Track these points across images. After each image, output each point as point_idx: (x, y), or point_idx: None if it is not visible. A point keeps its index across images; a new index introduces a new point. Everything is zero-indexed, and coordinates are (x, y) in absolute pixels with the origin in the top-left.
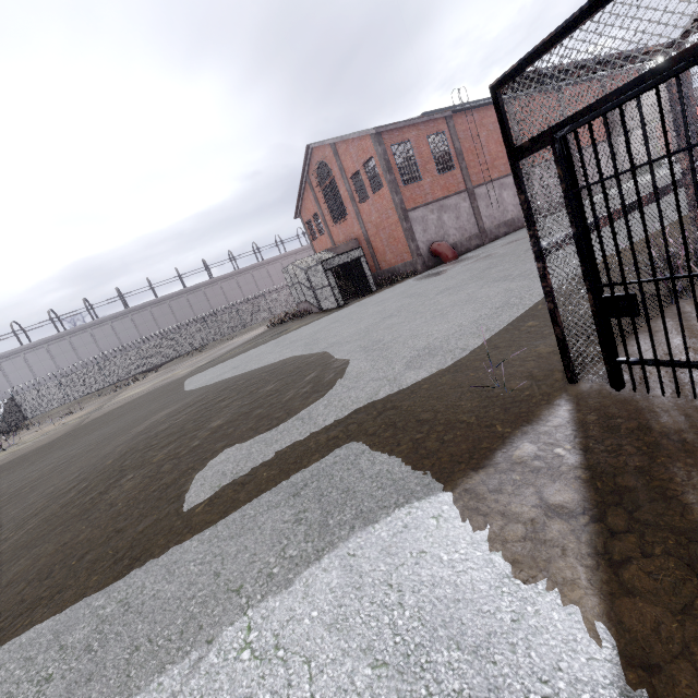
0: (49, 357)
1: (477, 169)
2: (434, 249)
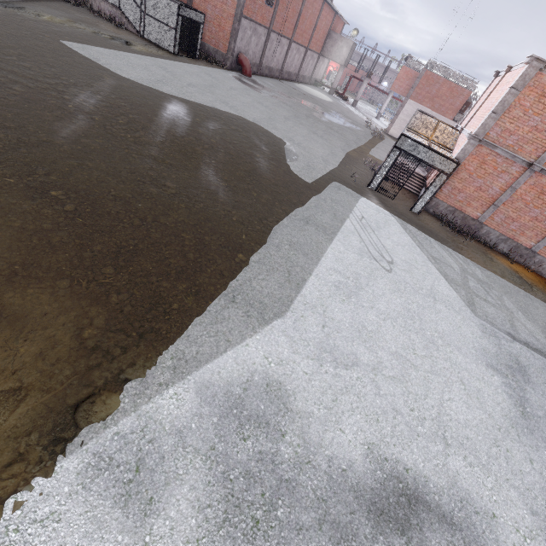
0: None
1: (278, 19)
2: (242, 59)
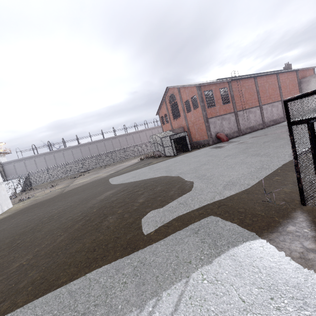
0: (44, 160)
1: (239, 104)
2: (218, 135)
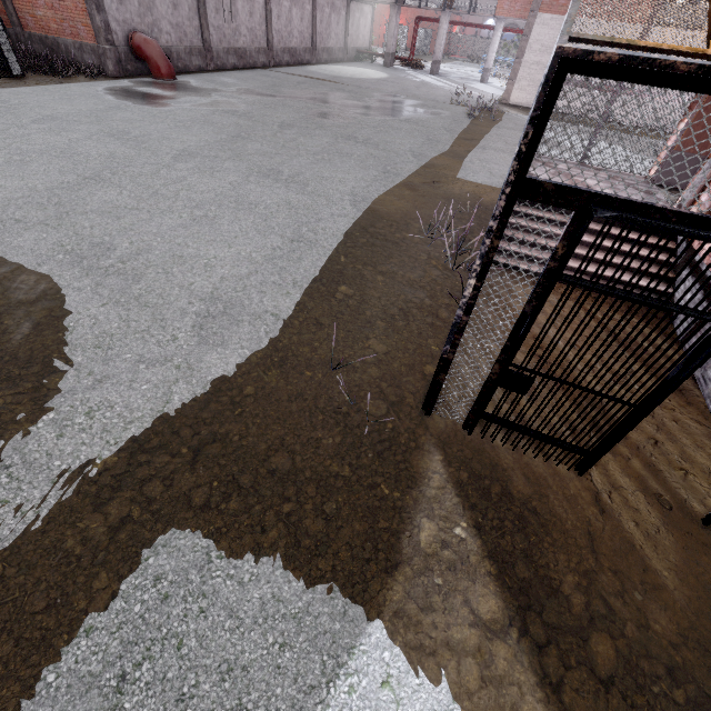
0: None
1: None
2: (138, 44)
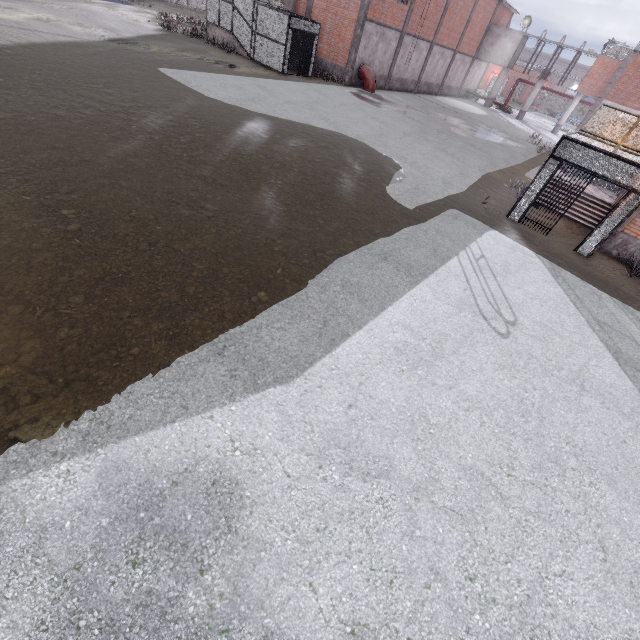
0: None
1: (415, 17)
2: (364, 71)
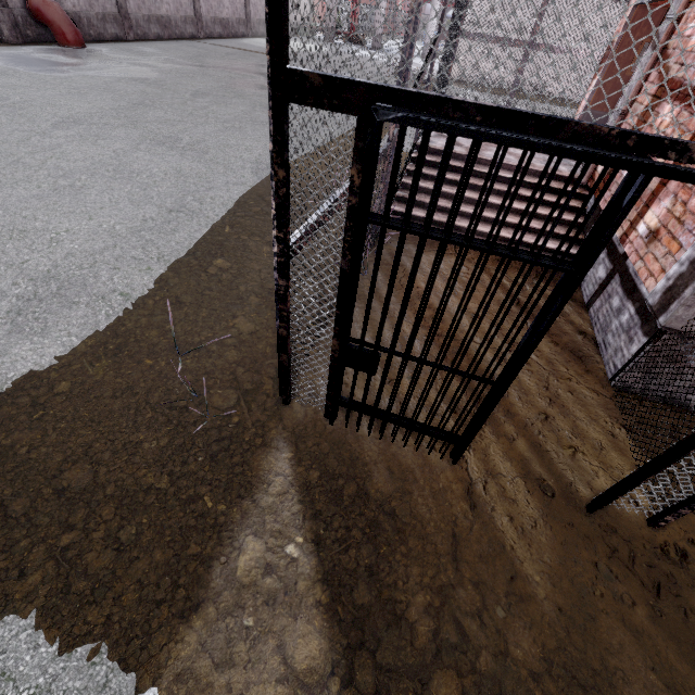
0: None
1: None
2: (36, 6)
